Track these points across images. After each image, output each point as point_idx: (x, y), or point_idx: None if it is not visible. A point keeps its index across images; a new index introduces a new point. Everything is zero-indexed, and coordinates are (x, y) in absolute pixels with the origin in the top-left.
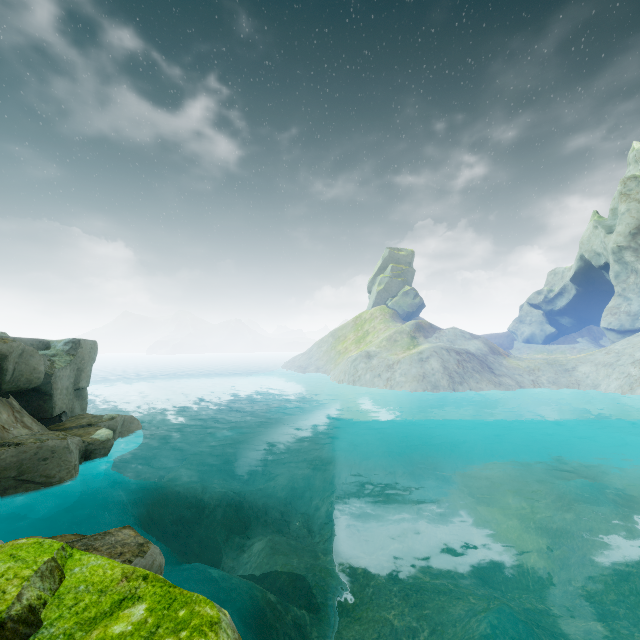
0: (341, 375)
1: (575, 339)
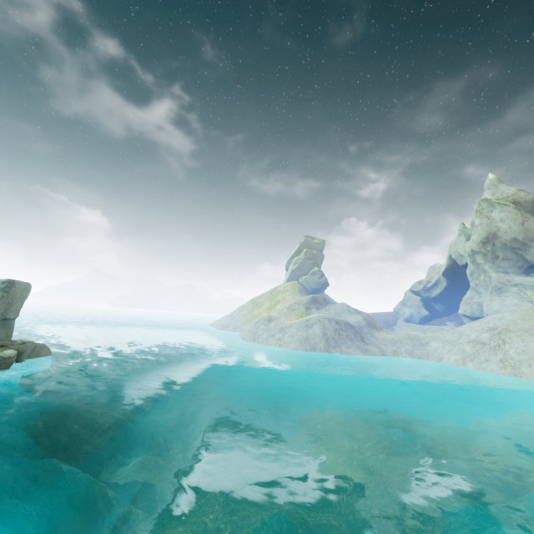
0: (246, 333)
1: (445, 322)
